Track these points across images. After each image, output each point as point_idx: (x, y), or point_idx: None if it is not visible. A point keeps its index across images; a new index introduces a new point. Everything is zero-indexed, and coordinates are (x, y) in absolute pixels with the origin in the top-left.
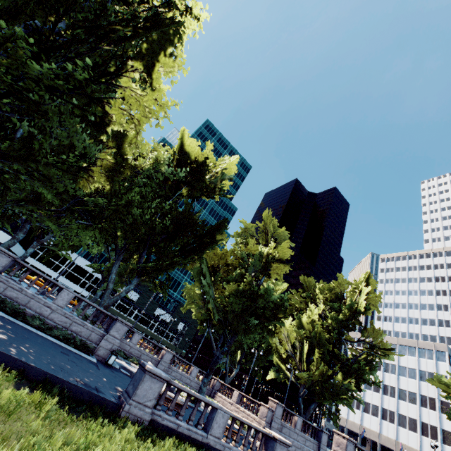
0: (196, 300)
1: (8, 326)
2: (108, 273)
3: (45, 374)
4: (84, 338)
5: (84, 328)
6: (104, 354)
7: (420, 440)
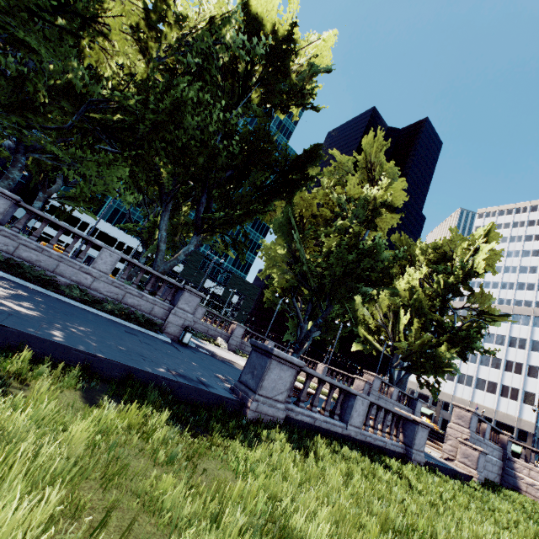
0: (279, 263)
1: (36, 298)
2: (150, 234)
3: (124, 368)
4: (146, 313)
5: (142, 301)
6: (175, 332)
7: (497, 400)
